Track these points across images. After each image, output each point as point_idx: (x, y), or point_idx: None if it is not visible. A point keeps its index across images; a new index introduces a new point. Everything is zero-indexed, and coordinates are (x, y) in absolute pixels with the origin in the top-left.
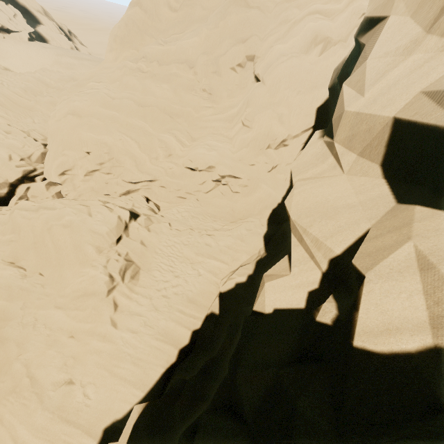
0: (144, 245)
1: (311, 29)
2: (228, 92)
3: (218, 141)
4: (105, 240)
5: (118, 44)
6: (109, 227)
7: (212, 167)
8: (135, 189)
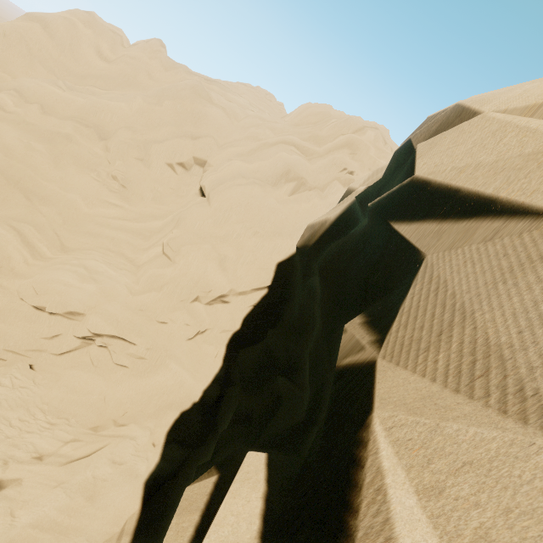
0: None
1: (283, 159)
2: (155, 194)
3: (110, 265)
4: None
5: None
6: None
7: (78, 313)
8: None
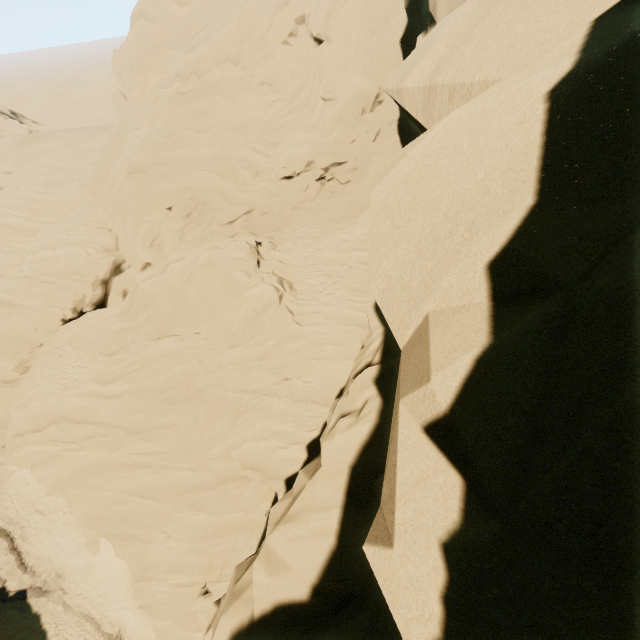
0: (283, 263)
1: None
2: (290, 73)
3: (304, 134)
4: (249, 263)
5: (138, 75)
6: (246, 252)
7: (311, 163)
8: (234, 230)
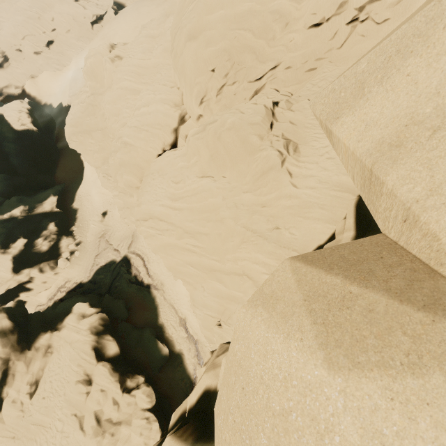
0: (293, 124)
1: None
2: None
3: None
4: (262, 127)
5: None
6: (261, 116)
7: (344, 3)
8: (261, 86)
